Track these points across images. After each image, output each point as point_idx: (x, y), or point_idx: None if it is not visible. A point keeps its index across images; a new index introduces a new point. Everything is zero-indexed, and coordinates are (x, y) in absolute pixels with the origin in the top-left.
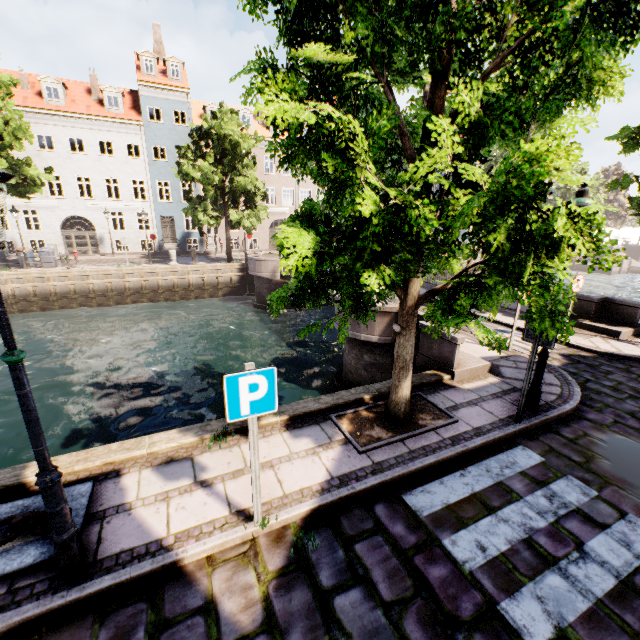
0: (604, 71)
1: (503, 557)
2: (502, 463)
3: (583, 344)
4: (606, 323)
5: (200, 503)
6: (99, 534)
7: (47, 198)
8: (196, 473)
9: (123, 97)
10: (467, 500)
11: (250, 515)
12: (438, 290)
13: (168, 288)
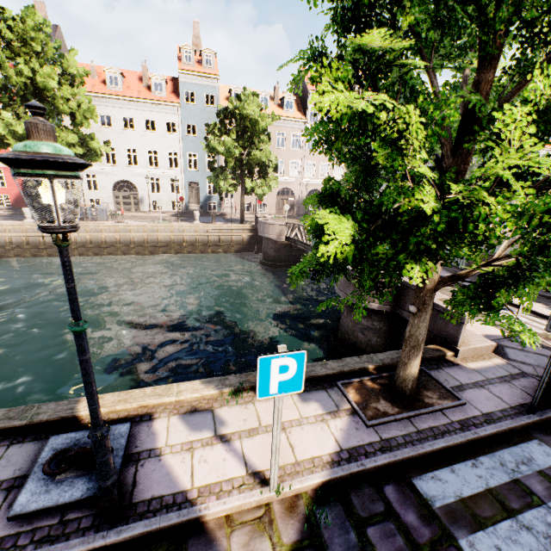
0: None
1: None
2: (517, 457)
3: None
4: None
5: (220, 458)
6: (134, 476)
7: (104, 165)
8: (216, 426)
9: (166, 83)
10: (482, 496)
11: (265, 479)
12: (461, 276)
13: (191, 243)
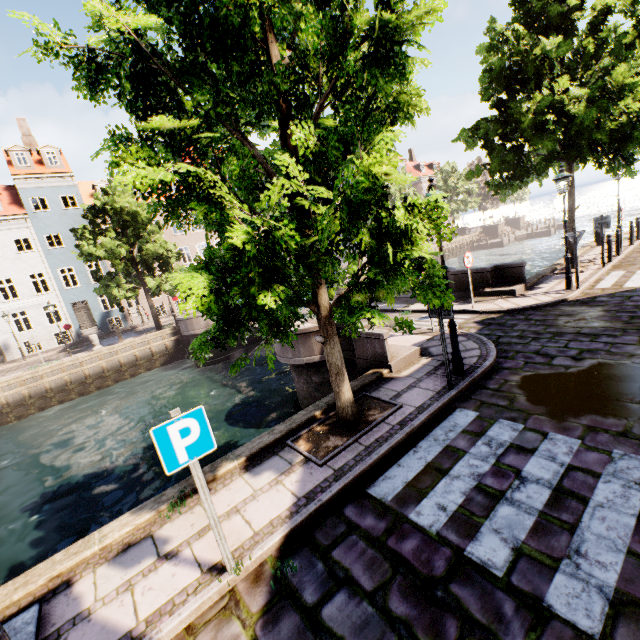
0: (406, 95)
1: (461, 508)
2: (446, 429)
3: (490, 308)
4: (503, 286)
5: (168, 576)
6: None
7: None
8: (158, 548)
9: None
10: (423, 472)
11: (223, 567)
12: (344, 295)
13: (97, 375)
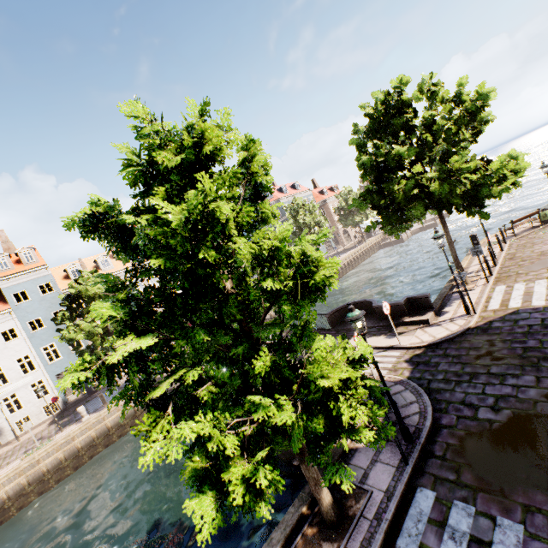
0: None
1: None
2: (414, 518)
3: (413, 343)
4: (417, 314)
5: None
6: None
7: None
8: None
9: None
10: None
11: None
12: None
13: (89, 445)
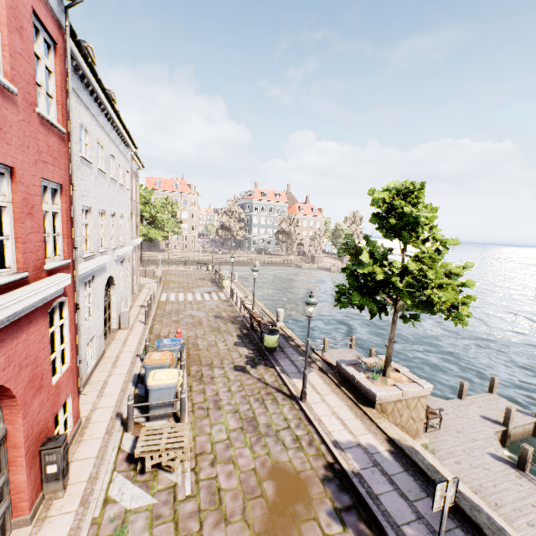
0: None
1: None
2: None
3: None
4: None
5: None
6: None
7: None
8: None
9: None
10: None
11: None
12: None
13: None
